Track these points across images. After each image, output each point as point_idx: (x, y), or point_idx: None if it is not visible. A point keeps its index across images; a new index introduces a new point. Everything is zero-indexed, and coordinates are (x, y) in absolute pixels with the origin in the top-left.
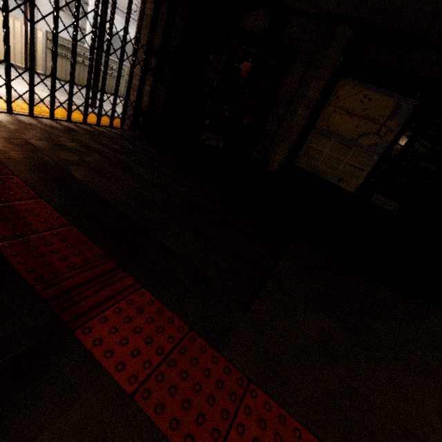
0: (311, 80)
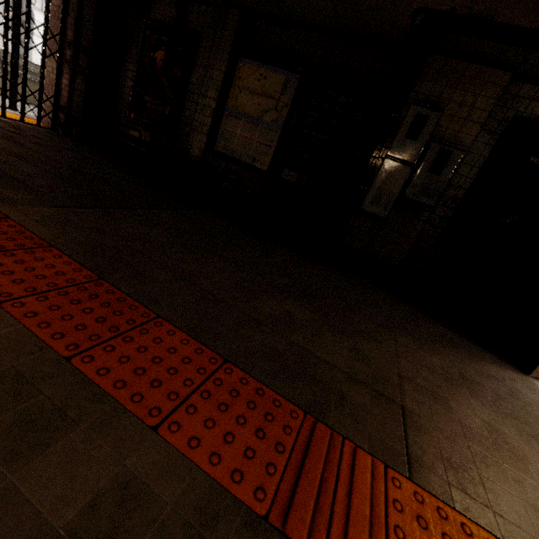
0: (214, 63)
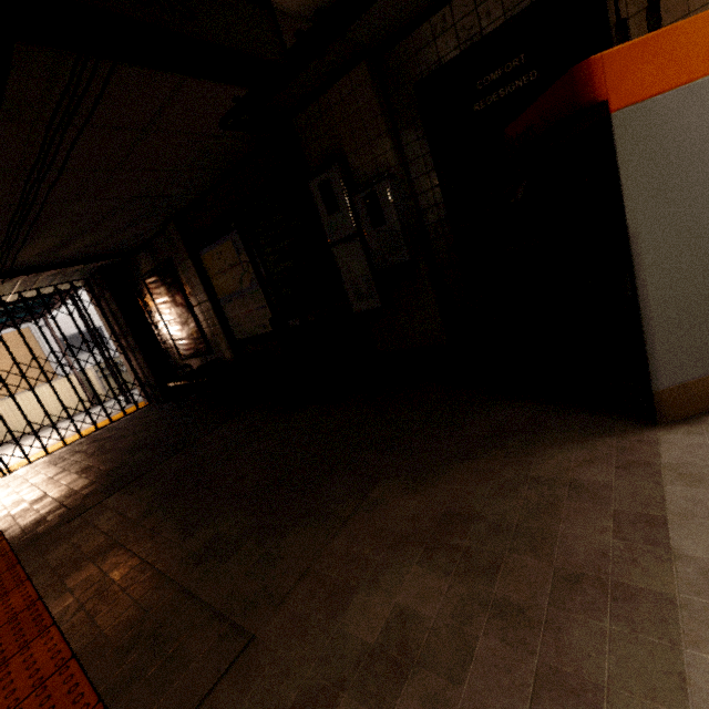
0: (187, 273)
